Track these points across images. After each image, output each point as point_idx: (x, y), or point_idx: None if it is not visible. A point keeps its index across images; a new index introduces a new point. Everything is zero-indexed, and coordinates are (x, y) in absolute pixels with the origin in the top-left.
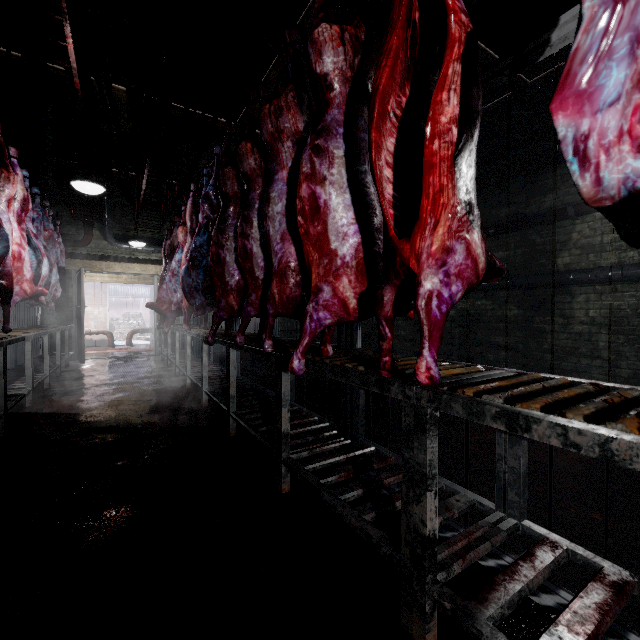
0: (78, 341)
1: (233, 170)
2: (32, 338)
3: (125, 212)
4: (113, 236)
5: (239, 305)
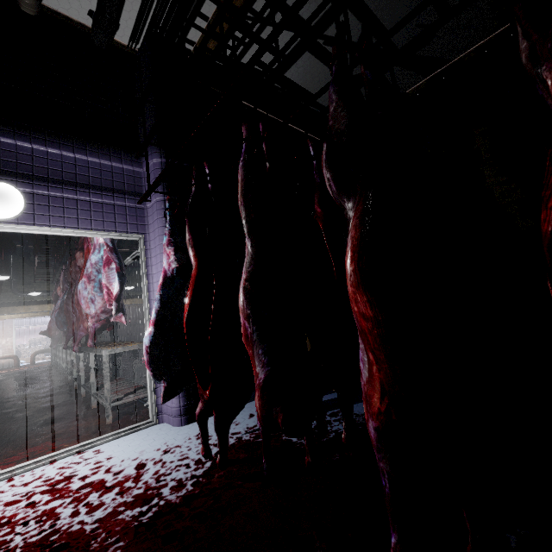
0: None
1: None
2: None
3: (26, 271)
4: (17, 289)
5: None
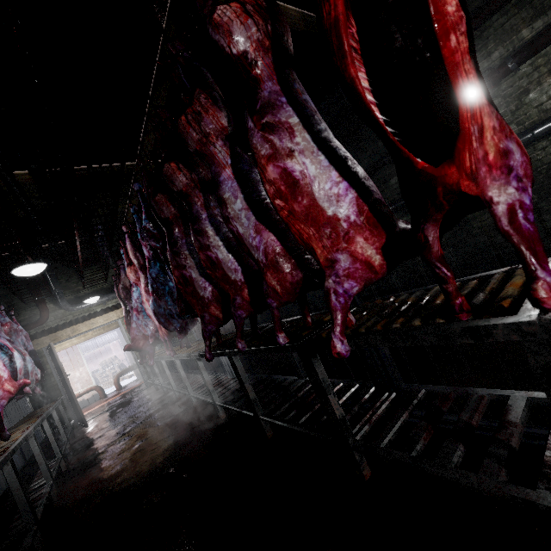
0: (74, 409)
1: (162, 195)
2: (33, 432)
3: (69, 277)
4: (67, 302)
5: (221, 313)
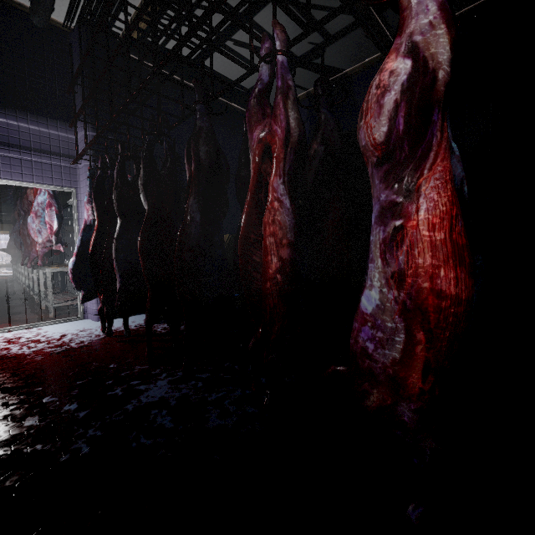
0: None
1: None
2: None
3: None
4: None
5: None
